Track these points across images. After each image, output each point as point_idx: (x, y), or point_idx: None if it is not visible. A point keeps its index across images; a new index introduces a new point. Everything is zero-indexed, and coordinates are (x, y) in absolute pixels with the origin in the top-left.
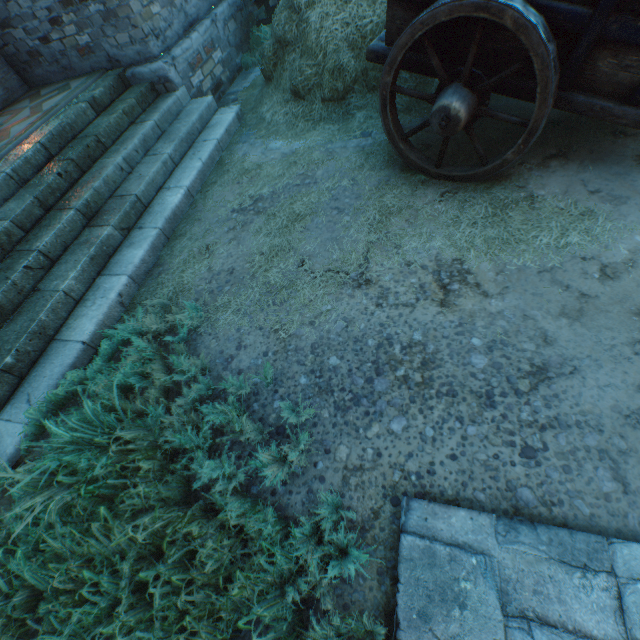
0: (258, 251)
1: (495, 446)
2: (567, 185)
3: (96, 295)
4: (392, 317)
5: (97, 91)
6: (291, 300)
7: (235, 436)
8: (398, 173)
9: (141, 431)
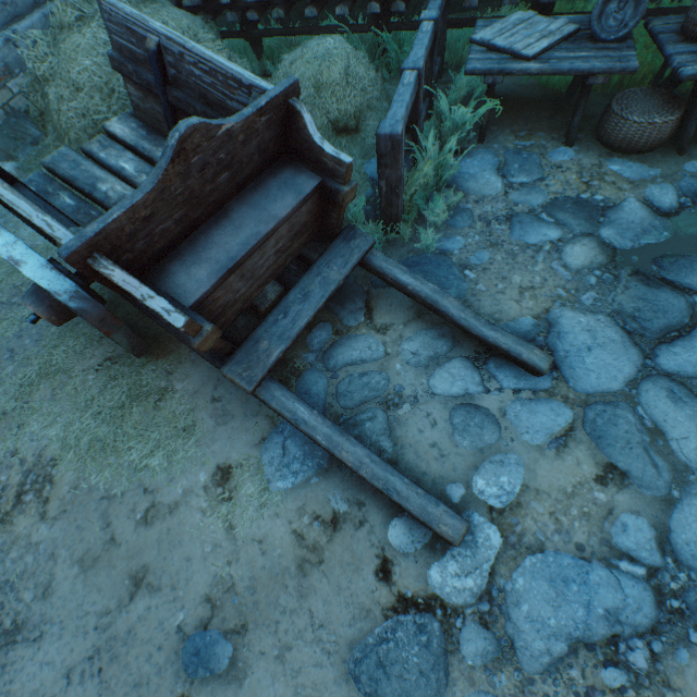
0: None
1: None
2: (204, 382)
3: None
4: None
5: None
6: None
7: None
8: None
9: None
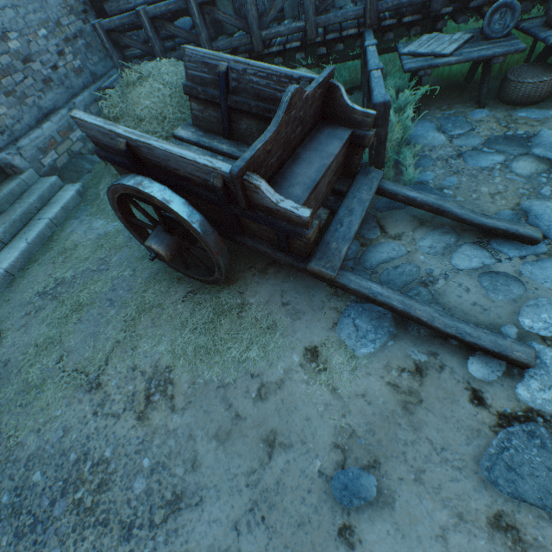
0: (35, 342)
1: None
2: (271, 294)
3: None
4: (99, 428)
5: None
6: (36, 401)
7: None
8: (167, 267)
9: None
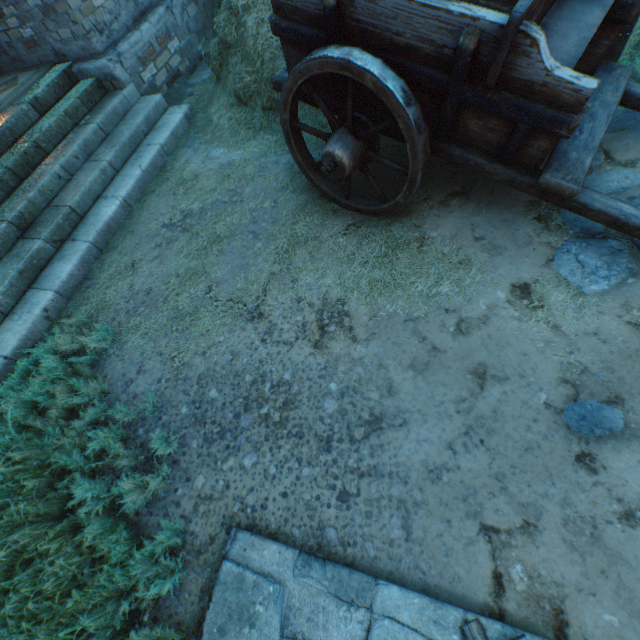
0: (175, 273)
1: (320, 488)
2: (458, 228)
3: (24, 309)
4: (272, 354)
5: (40, 90)
6: (192, 328)
7: (113, 460)
8: (316, 198)
9: (35, 450)
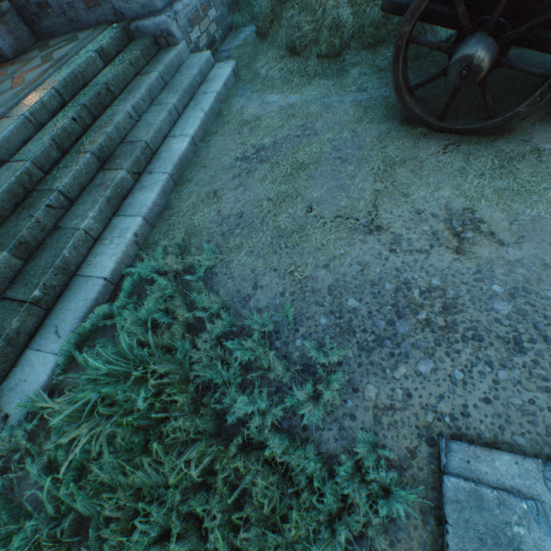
0: (265, 197)
1: (529, 391)
2: None
3: (113, 234)
4: (407, 262)
5: (105, 42)
6: (303, 244)
7: (264, 373)
8: (398, 126)
9: (171, 365)
